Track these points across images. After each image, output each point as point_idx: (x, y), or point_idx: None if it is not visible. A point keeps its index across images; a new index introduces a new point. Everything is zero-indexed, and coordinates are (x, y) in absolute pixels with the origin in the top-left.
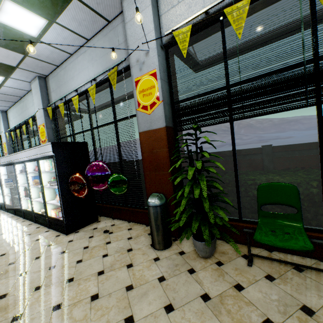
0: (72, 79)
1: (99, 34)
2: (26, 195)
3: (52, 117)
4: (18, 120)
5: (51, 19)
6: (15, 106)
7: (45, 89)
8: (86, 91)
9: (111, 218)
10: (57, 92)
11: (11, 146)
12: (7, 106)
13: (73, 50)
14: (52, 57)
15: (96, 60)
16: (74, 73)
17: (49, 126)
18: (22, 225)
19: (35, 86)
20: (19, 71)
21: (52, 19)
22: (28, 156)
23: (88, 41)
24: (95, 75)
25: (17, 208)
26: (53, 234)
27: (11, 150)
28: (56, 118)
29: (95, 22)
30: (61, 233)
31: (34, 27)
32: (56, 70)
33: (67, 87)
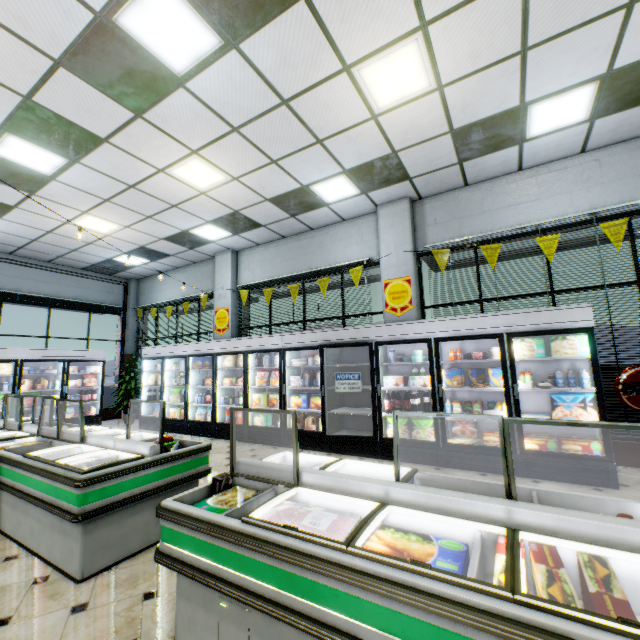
0: (510, 208)
1: (615, 146)
2: (390, 409)
3: (417, 267)
4: (280, 269)
5: (593, 117)
6: (278, 243)
7: (412, 219)
8: (545, 229)
9: (625, 467)
10: (450, 226)
11: (236, 315)
12: (258, 242)
13: (533, 164)
14: (487, 170)
15: (599, 182)
16: (519, 199)
17: (416, 282)
18: (422, 469)
19: (392, 212)
20: (398, 186)
21: (596, 117)
22: (460, 329)
23: (579, 154)
24: (594, 205)
25: (362, 436)
26: (574, 486)
27: (234, 324)
28: (420, 270)
29: (636, 130)
30: (590, 485)
31: (554, 123)
32: (456, 191)
33: (488, 219)
